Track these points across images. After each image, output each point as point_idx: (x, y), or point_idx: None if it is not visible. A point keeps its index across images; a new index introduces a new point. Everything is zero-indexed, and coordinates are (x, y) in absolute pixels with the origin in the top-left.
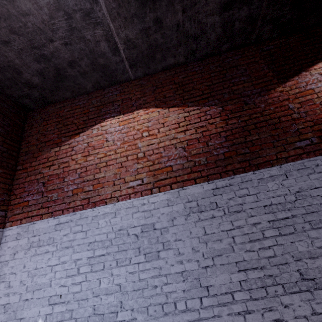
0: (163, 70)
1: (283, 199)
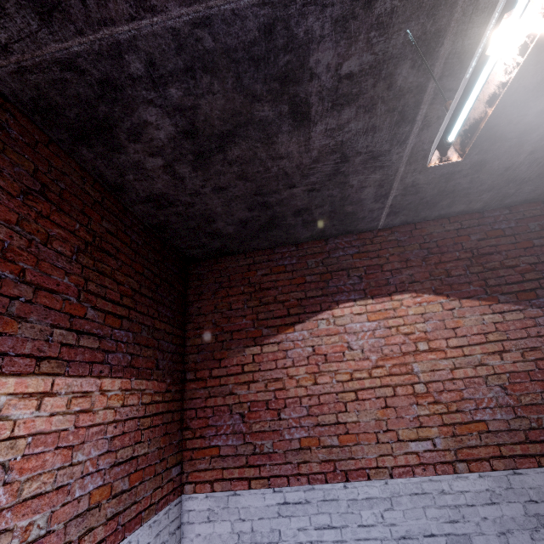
0: (437, 218)
1: None
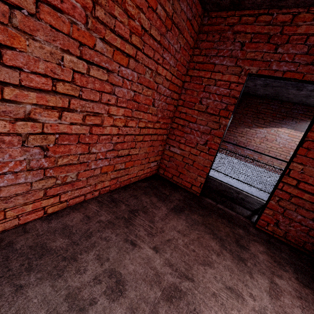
0: None
1: None
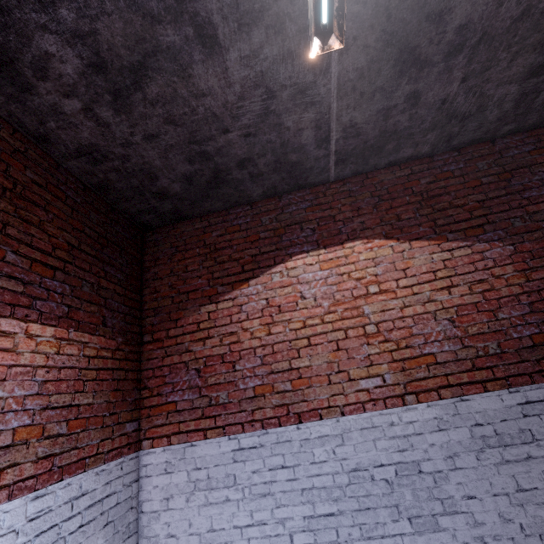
0: (388, 166)
1: None
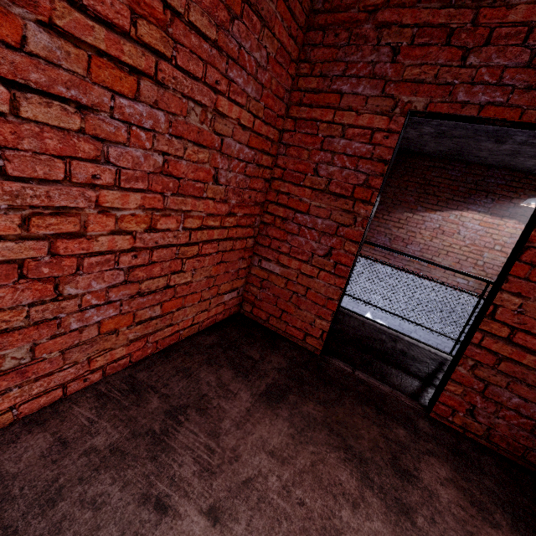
0: None
1: None
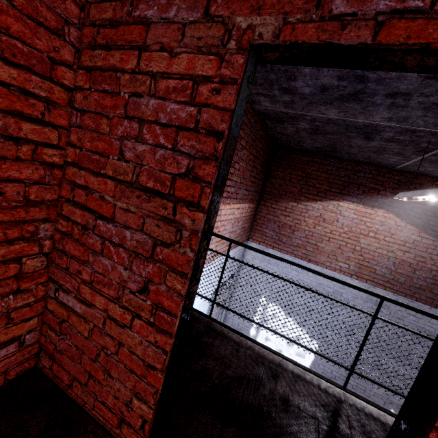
0: (434, 176)
1: (433, 330)
